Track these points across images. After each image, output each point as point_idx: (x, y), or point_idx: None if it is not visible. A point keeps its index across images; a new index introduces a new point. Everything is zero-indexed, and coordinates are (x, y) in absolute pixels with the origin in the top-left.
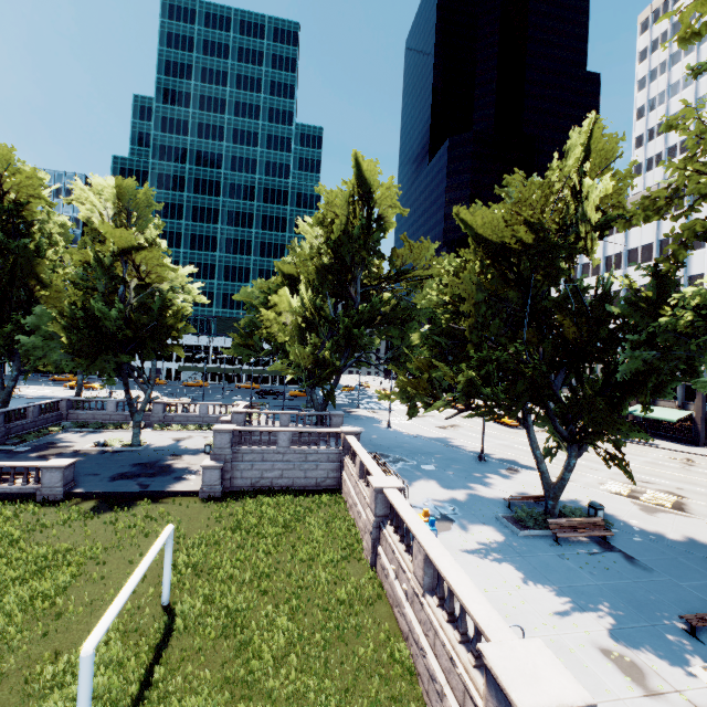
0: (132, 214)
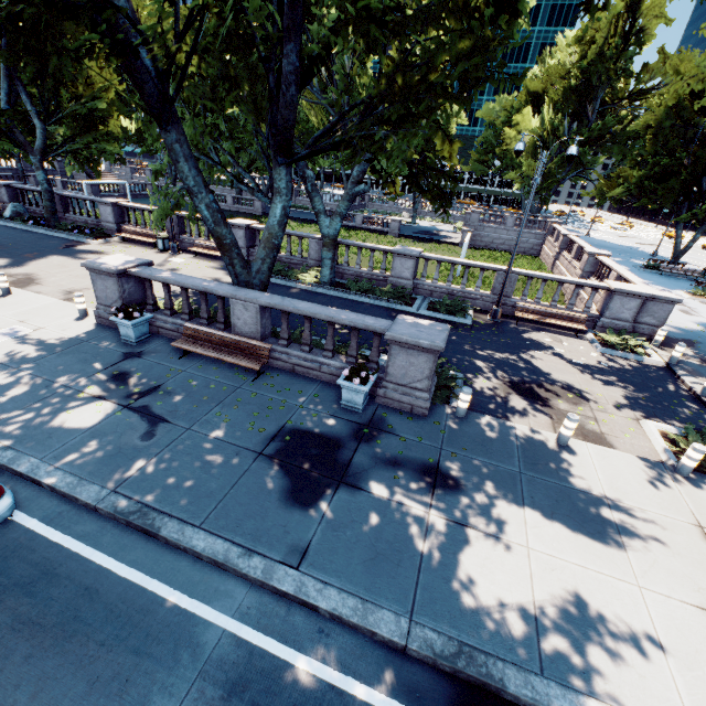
0: None
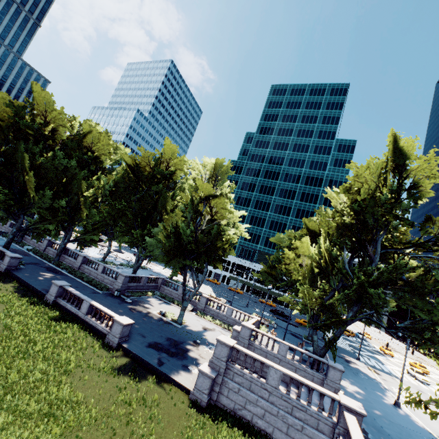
0: (217, 177)
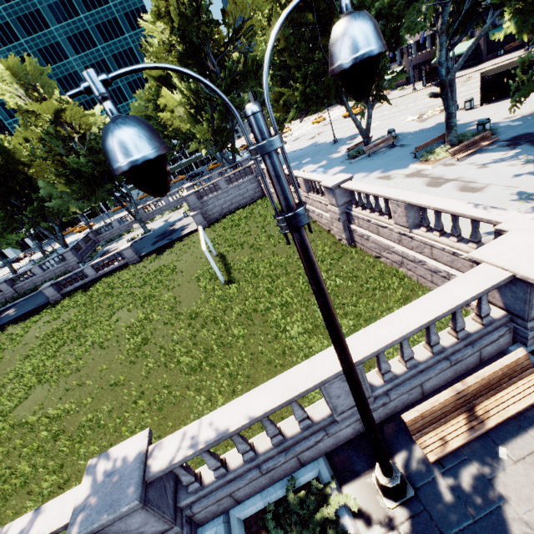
0: (36, 86)
